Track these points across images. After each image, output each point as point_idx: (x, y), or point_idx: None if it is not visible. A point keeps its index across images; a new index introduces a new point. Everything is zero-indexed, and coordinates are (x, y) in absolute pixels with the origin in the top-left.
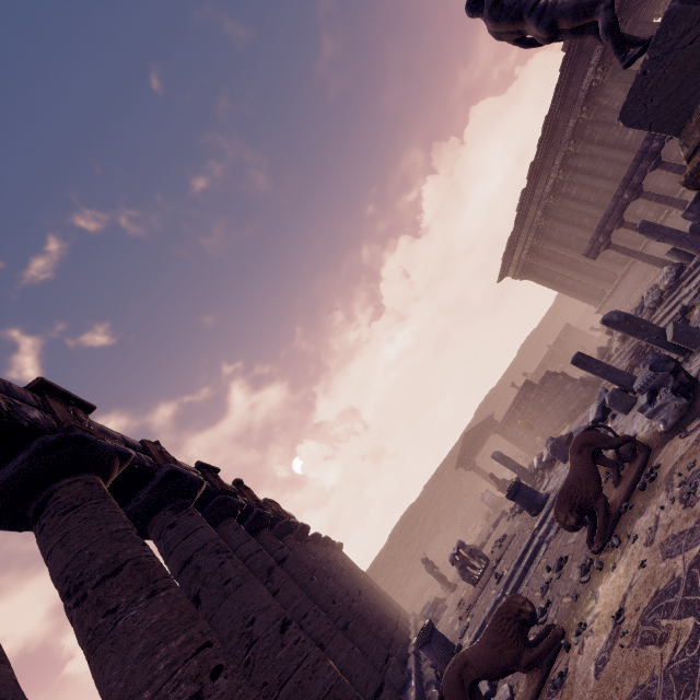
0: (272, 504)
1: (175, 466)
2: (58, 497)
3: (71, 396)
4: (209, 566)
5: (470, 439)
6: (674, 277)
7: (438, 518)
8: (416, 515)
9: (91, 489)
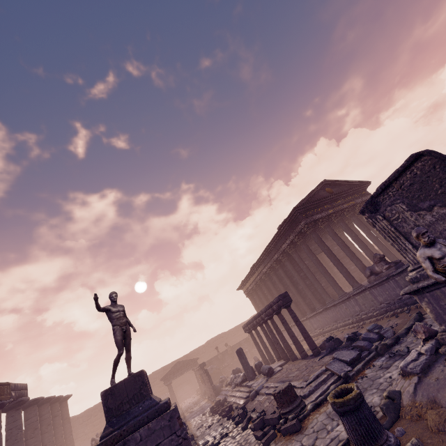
0: (2, 388)
1: None
2: None
3: None
4: None
5: (179, 366)
6: (240, 382)
7: None
8: None
9: None
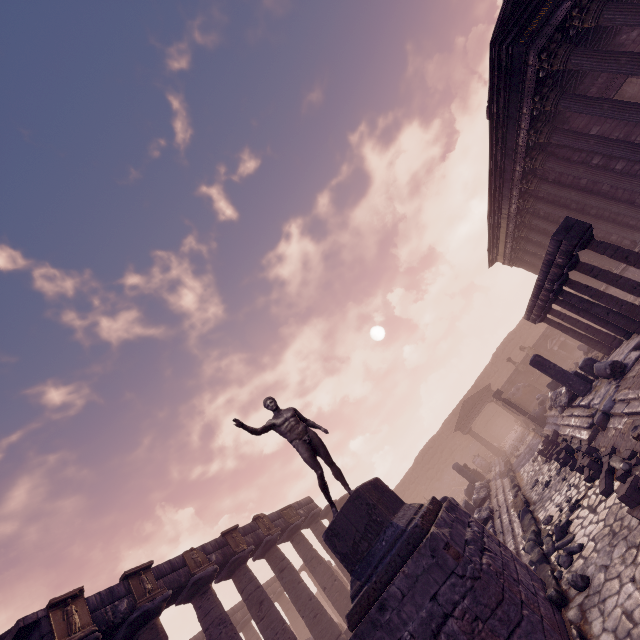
0: (286, 512)
1: (197, 576)
2: (140, 639)
3: (140, 569)
4: (215, 634)
5: (468, 406)
6: (566, 403)
7: (453, 451)
8: (434, 447)
9: (152, 633)
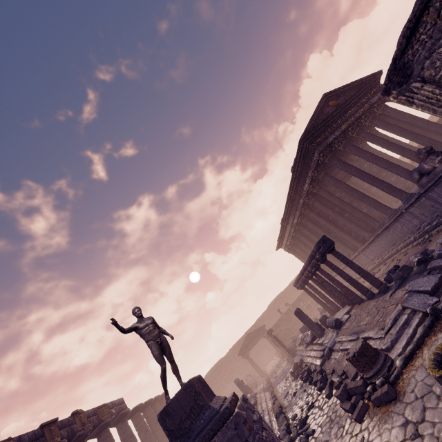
0: (101, 410)
1: None
2: None
3: None
4: None
5: (249, 338)
6: (310, 341)
7: (233, 371)
8: (221, 367)
9: None
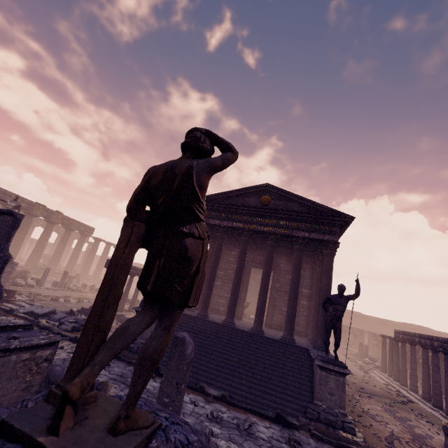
0: (74, 222)
1: None
2: None
3: None
4: None
5: None
6: None
7: None
8: None
9: None
